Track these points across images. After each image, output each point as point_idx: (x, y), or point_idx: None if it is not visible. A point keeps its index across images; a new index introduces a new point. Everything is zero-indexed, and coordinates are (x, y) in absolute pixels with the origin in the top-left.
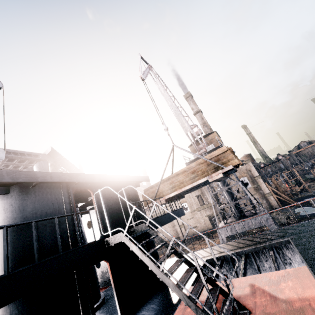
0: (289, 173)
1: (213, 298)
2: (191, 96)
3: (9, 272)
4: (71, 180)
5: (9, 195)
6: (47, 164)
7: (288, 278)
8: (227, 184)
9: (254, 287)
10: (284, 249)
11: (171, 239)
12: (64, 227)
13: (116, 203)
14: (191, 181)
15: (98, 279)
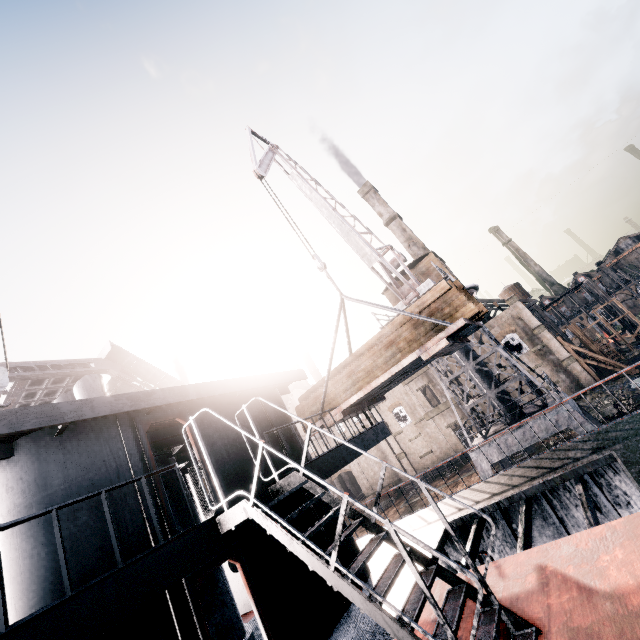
0: (606, 309)
1: (453, 611)
2: (373, 189)
3: (10, 626)
4: (136, 407)
5: (13, 459)
6: (100, 380)
7: (615, 542)
8: (475, 356)
9: (546, 571)
10: (609, 474)
11: (385, 486)
12: (134, 505)
13: (241, 435)
14: (388, 364)
15: (240, 596)
